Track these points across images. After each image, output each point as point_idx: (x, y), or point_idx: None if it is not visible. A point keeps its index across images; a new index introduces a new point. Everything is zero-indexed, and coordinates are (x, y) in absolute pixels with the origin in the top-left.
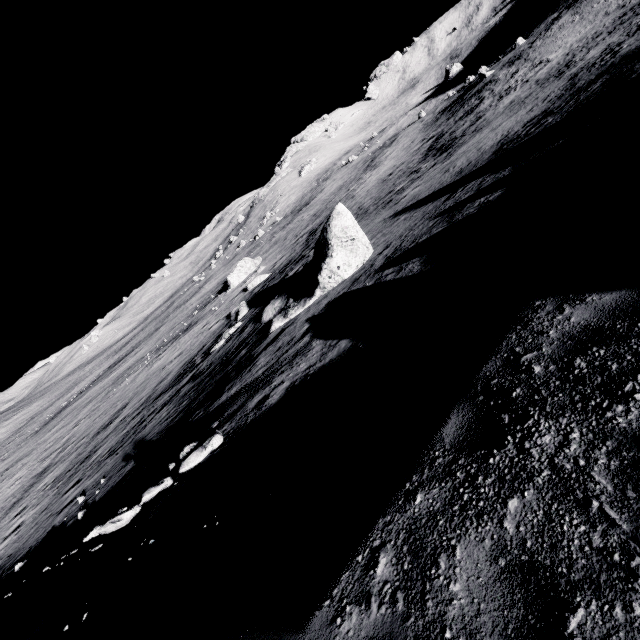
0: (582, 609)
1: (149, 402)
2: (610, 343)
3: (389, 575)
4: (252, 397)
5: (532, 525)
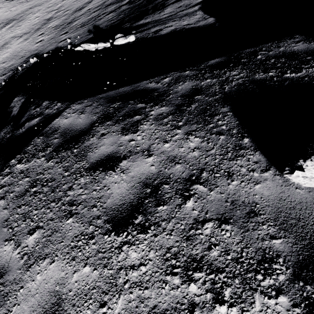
0: (201, 96)
1: (103, 6)
2: (290, 59)
3: (167, 81)
4: (154, 27)
5: (207, 84)
